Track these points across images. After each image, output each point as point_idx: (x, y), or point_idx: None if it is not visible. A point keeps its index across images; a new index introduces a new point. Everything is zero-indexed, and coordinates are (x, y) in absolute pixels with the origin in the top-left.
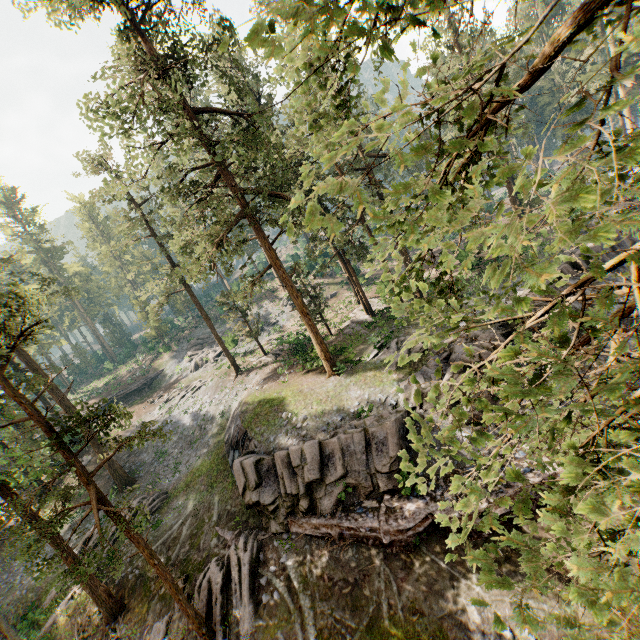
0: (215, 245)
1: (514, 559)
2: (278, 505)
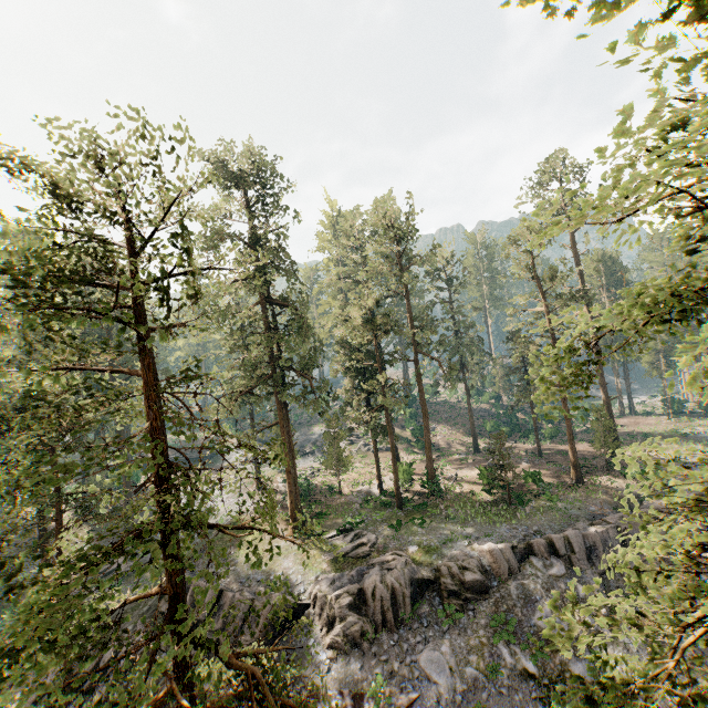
0: (237, 396)
1: None
2: None
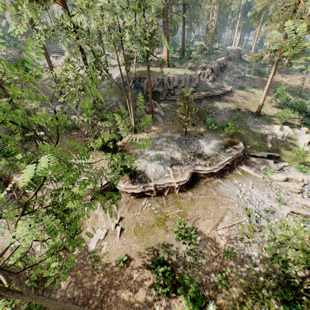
0: None
1: (221, 101)
2: (162, 93)
